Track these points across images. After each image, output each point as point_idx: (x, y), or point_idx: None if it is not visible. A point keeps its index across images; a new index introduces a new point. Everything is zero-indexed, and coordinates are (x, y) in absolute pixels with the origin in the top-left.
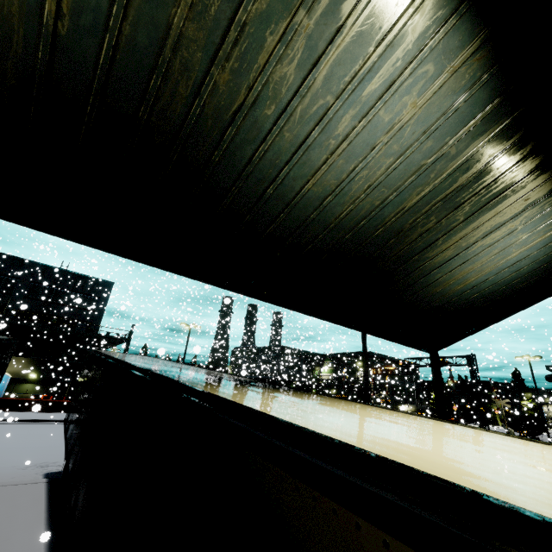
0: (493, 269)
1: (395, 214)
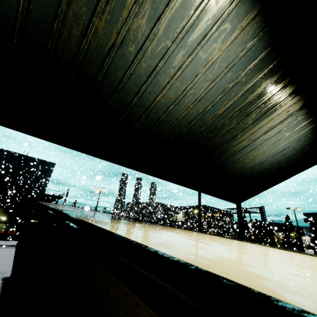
0: (270, 153)
1: (212, 118)
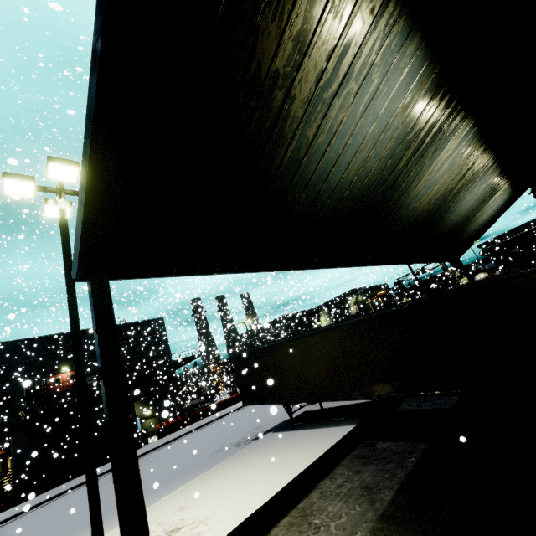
0: (488, 215)
1: (468, 213)
